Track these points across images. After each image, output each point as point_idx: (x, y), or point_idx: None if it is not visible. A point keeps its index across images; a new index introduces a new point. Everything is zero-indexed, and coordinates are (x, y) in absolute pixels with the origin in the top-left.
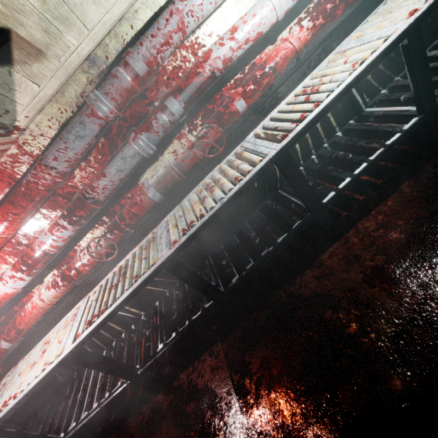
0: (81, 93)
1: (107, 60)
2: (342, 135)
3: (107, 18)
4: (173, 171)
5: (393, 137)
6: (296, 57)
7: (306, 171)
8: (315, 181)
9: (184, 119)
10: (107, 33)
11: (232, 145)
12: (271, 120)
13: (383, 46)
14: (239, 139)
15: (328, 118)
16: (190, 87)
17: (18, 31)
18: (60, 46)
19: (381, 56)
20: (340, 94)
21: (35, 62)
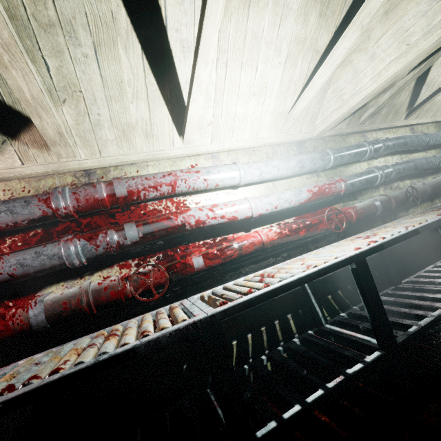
0: (57, 187)
1: (101, 178)
2: (300, 344)
3: (122, 157)
4: (85, 295)
5: (355, 366)
6: (262, 247)
7: (254, 376)
8: (255, 392)
9: (139, 251)
10: (116, 166)
11: (176, 300)
12: (223, 288)
13: (334, 260)
14: (186, 297)
15: (288, 319)
16: (157, 224)
17: (33, 118)
18: (67, 151)
19: (332, 267)
20: (291, 284)
21: (36, 149)
